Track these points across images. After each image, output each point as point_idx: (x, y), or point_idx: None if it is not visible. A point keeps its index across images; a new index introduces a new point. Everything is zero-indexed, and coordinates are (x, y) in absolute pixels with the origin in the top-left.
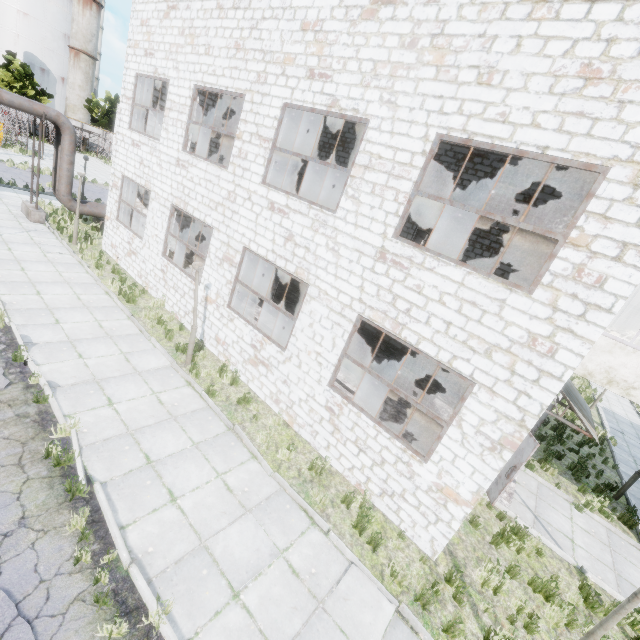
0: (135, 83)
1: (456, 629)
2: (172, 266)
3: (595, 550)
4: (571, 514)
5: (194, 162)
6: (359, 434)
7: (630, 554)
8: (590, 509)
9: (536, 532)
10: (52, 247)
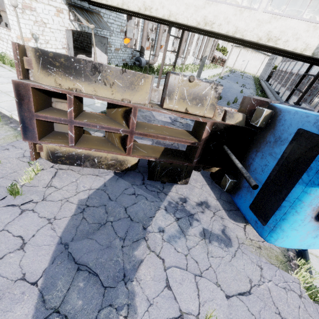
0: None
1: None
2: None
3: None
4: None
5: None
6: None
7: None
8: None
9: None
10: None
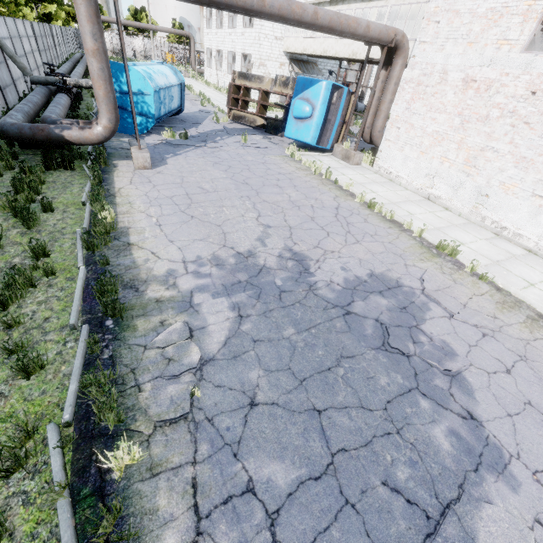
0: (206, 11)
1: None
2: (218, 71)
3: None
4: None
5: (218, 31)
6: None
7: None
8: None
9: None
10: (191, 80)
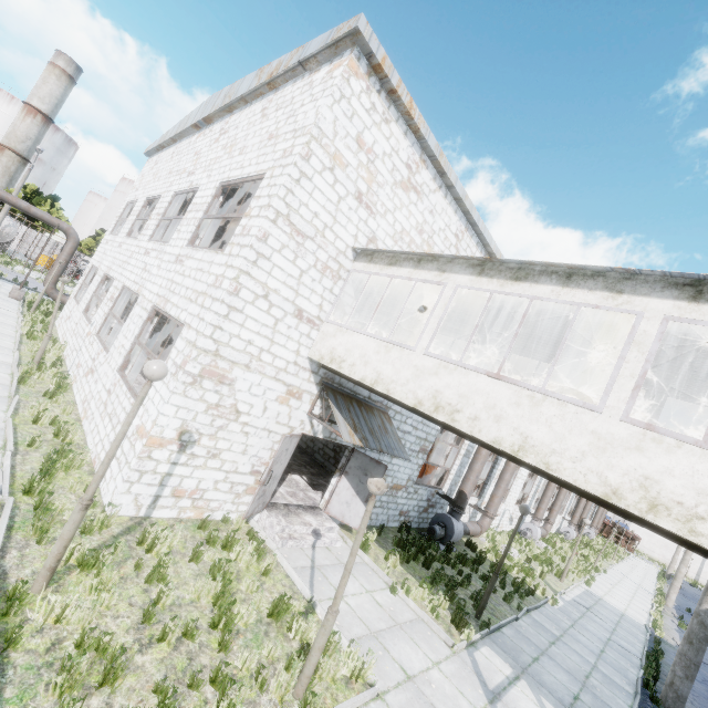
0: (125, 208)
1: (43, 522)
2: (83, 317)
3: (368, 614)
4: (376, 590)
5: (126, 241)
6: (115, 404)
7: (426, 641)
8: (407, 592)
9: (287, 563)
10: (6, 307)
